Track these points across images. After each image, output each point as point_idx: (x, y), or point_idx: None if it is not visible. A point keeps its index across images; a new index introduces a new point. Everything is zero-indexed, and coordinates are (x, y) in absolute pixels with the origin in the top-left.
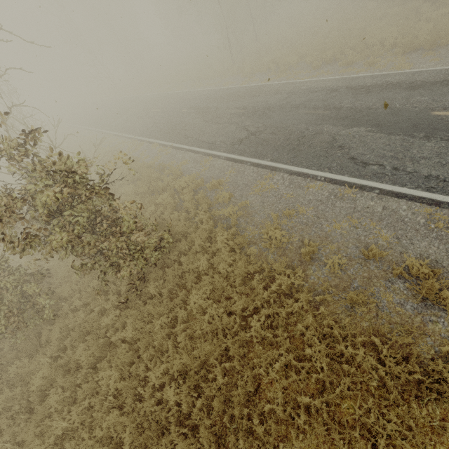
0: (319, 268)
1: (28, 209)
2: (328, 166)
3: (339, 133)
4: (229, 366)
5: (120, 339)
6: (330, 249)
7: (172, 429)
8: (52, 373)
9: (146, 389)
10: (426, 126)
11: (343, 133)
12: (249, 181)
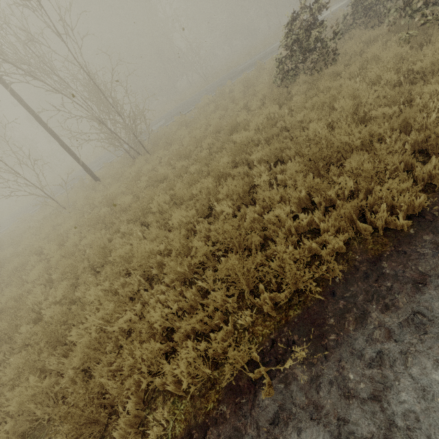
0: None
1: None
2: None
3: None
4: None
5: None
6: None
7: None
8: None
9: None
10: None
11: None
12: None
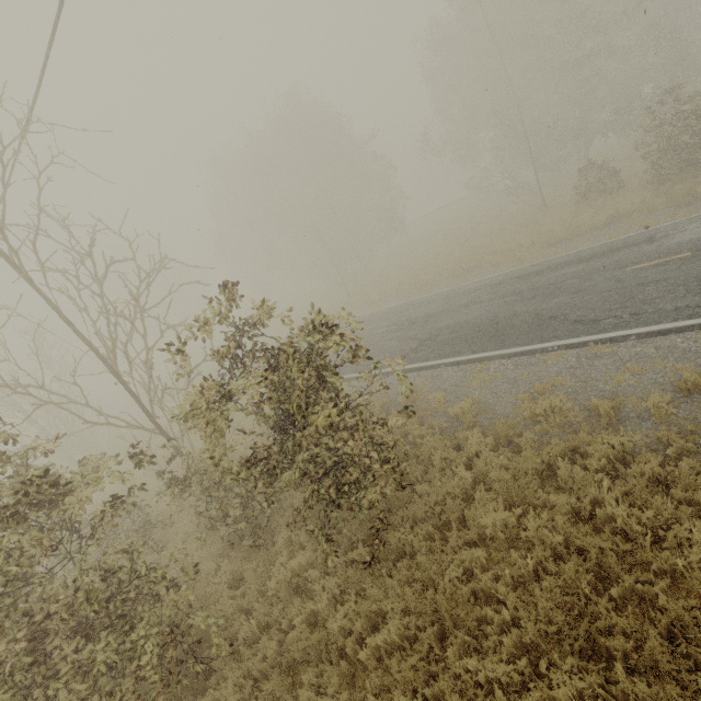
0: (637, 425)
1: (170, 461)
2: (553, 336)
3: (540, 308)
4: (619, 596)
5: (373, 655)
6: (631, 403)
7: None
8: None
9: (498, 700)
10: (632, 278)
11: (544, 307)
12: (456, 381)
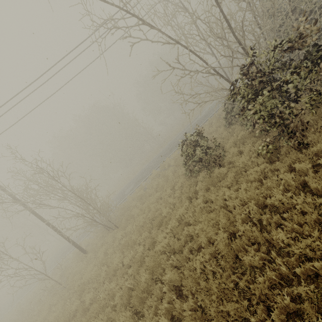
0: None
1: None
2: None
3: None
4: None
5: None
6: None
7: None
8: None
9: None
10: None
11: None
12: None
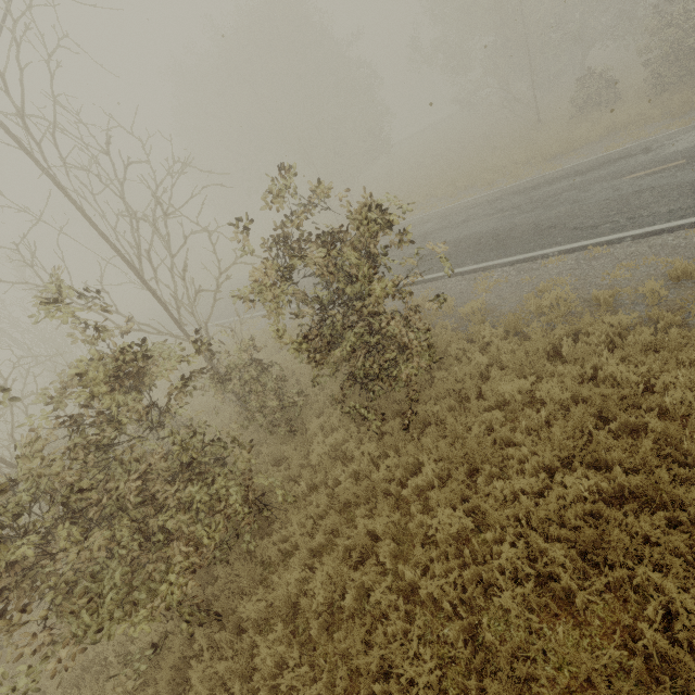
0: (631, 309)
1: (210, 359)
2: (553, 243)
3: (539, 220)
4: (616, 429)
5: (412, 493)
6: (626, 293)
7: (609, 514)
8: (338, 569)
9: (524, 501)
10: (628, 186)
11: (543, 218)
12: (461, 289)
